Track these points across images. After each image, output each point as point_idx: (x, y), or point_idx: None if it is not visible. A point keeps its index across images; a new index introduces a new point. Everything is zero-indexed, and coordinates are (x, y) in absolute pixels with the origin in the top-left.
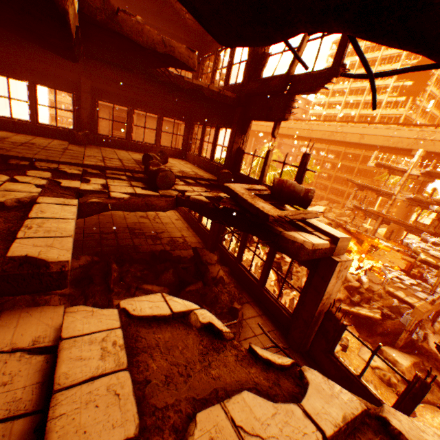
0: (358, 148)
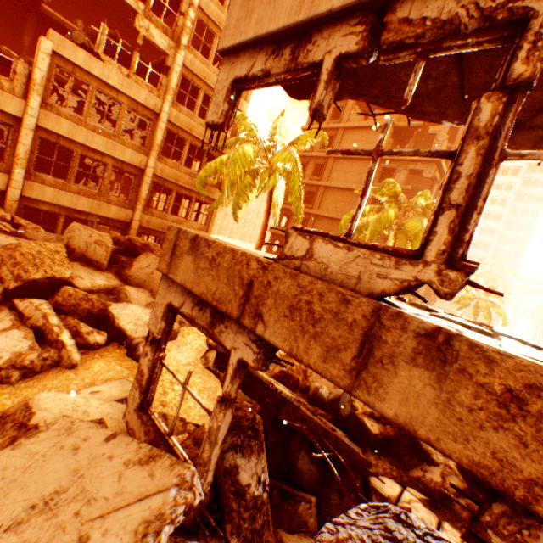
0: None
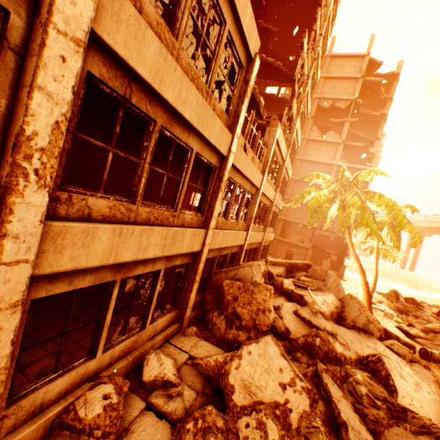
0: None
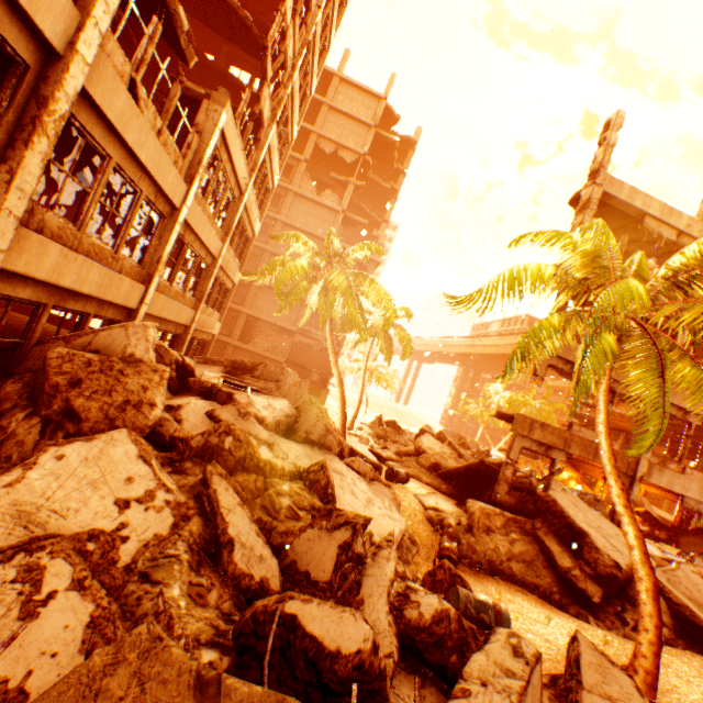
0: None
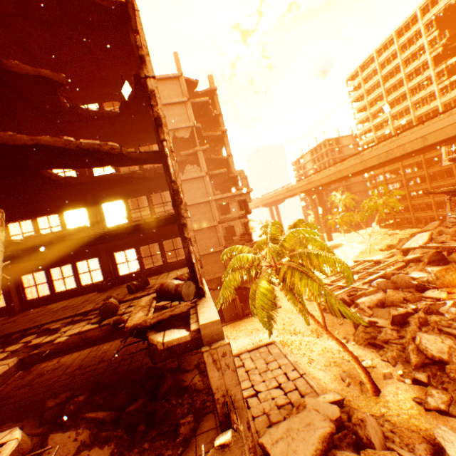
0: (436, 148)
